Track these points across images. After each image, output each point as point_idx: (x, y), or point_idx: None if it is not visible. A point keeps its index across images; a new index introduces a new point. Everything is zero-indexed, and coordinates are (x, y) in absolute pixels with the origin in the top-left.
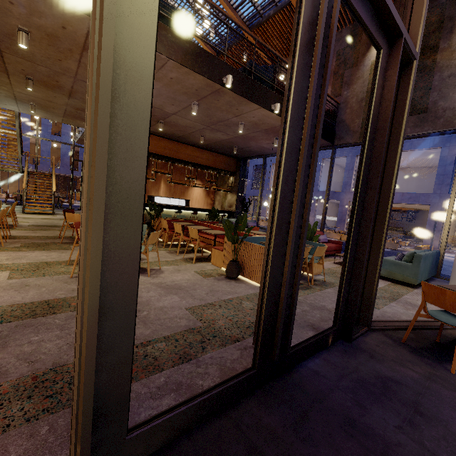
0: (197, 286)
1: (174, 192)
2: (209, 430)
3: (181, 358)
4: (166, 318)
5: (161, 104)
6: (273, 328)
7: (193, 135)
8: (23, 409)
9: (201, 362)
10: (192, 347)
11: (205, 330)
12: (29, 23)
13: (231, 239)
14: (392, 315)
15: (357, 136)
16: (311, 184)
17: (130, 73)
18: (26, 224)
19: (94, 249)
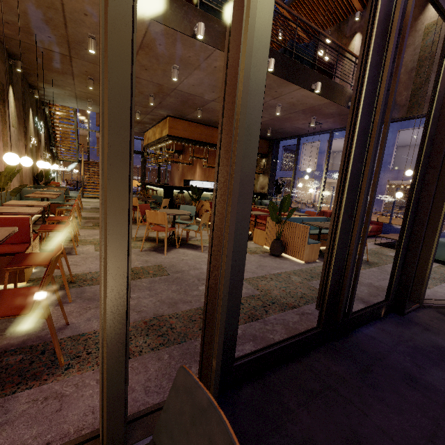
0: (246, 261)
1: (209, 175)
2: (288, 370)
3: (250, 317)
4: None
5: (202, 92)
6: (336, 295)
7: None
8: (146, 342)
9: (267, 321)
10: (257, 310)
11: (264, 297)
12: (97, 30)
13: (276, 219)
14: (444, 295)
15: (404, 110)
16: (379, 167)
17: (251, 85)
18: (88, 207)
19: (231, 221)
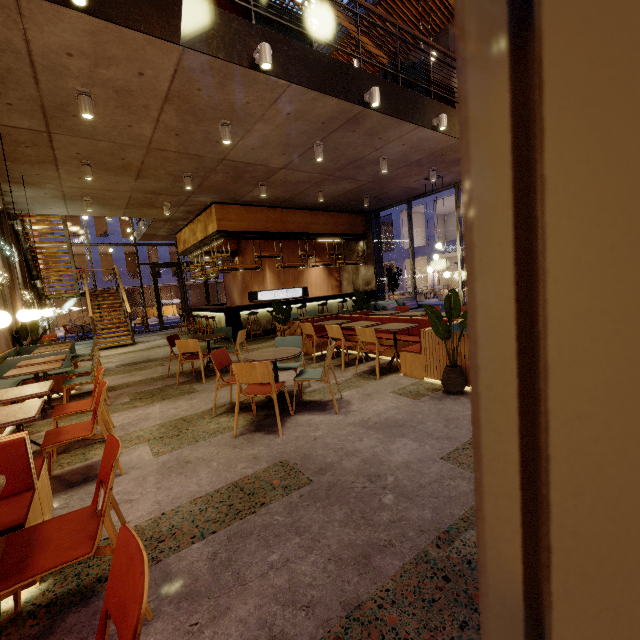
0: (420, 417)
1: (285, 279)
2: None
3: None
4: (429, 482)
5: (266, 157)
6: None
7: (305, 193)
8: None
9: None
10: None
11: None
12: (92, 79)
13: (444, 334)
14: None
15: None
16: None
17: None
18: (112, 366)
19: None
